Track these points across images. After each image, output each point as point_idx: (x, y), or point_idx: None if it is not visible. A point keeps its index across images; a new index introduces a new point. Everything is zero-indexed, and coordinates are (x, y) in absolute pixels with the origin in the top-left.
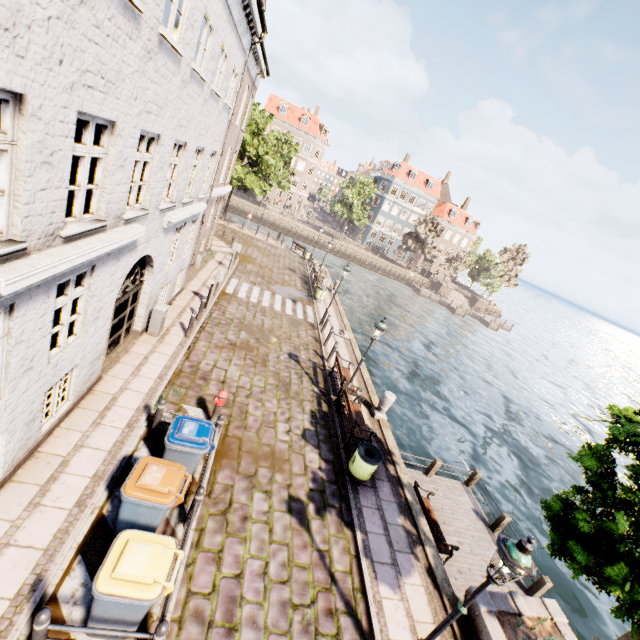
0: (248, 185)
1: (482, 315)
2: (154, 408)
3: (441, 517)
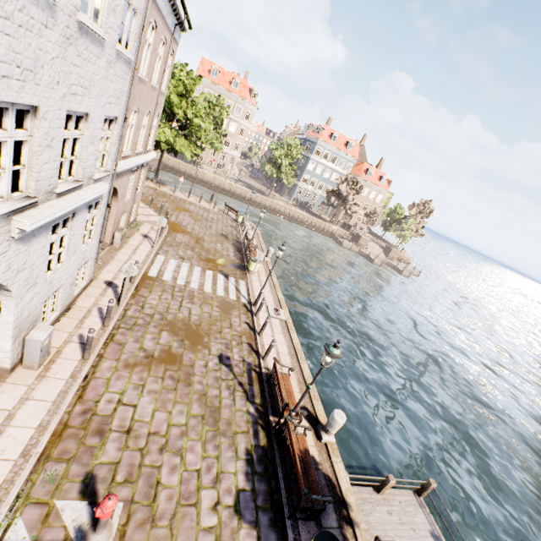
0: (178, 149)
1: (395, 263)
2: None
3: None
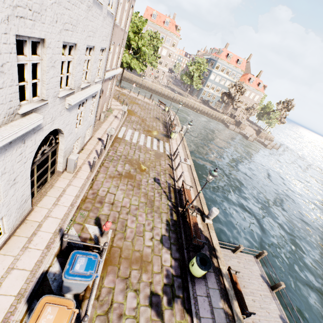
0: (132, 66)
1: (263, 140)
2: (66, 230)
3: (242, 282)
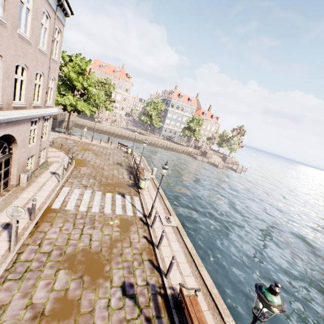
0: (79, 108)
1: (230, 165)
2: None
3: None
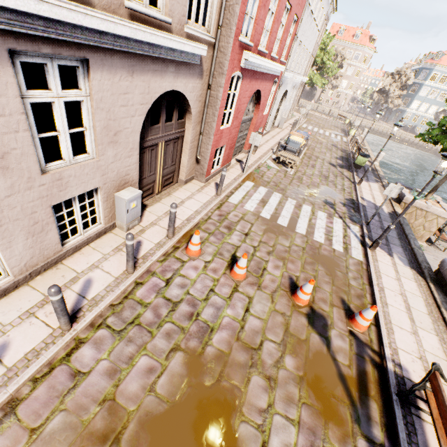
0: (314, 81)
1: None
2: (285, 140)
3: None
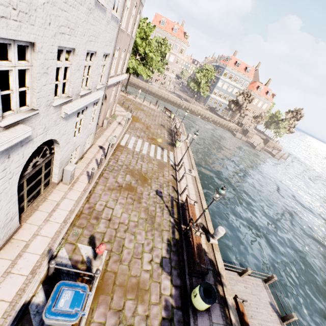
0: (139, 72)
1: (270, 150)
2: (55, 251)
3: (249, 312)
